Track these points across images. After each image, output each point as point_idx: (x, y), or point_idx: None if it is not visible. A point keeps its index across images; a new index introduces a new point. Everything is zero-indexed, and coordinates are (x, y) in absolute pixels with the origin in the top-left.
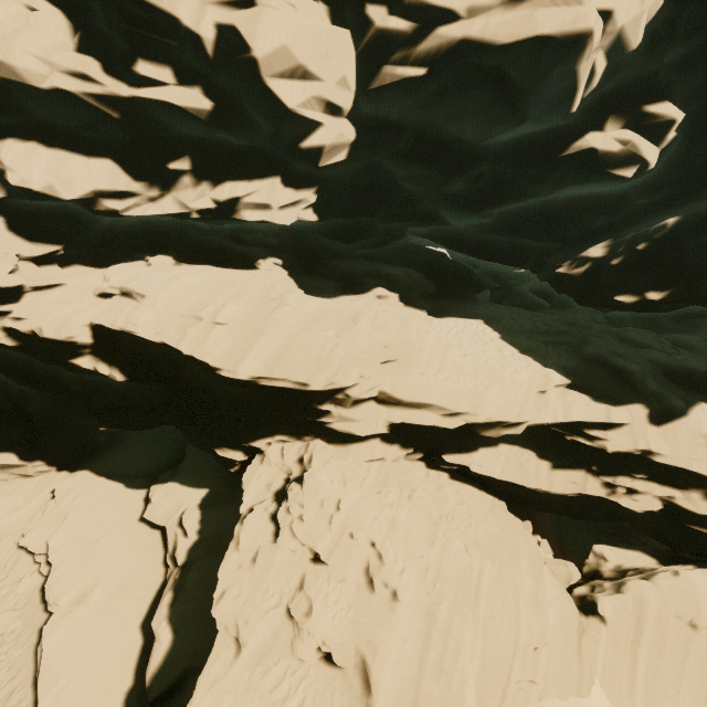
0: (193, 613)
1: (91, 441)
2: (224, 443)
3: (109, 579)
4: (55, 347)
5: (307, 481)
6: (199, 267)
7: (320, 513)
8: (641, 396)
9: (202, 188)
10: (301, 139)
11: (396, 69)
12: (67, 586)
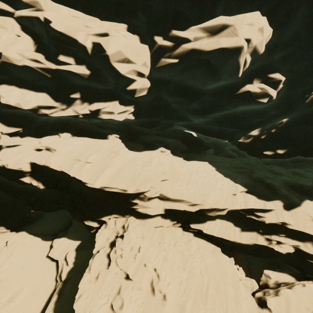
0: (66, 307)
1: (28, 217)
2: (89, 218)
3: (27, 288)
4: (13, 172)
5: (125, 237)
6: (82, 138)
7: (130, 253)
8: (279, 196)
9: (84, 105)
10: (127, 86)
11: (166, 59)
12: (6, 291)
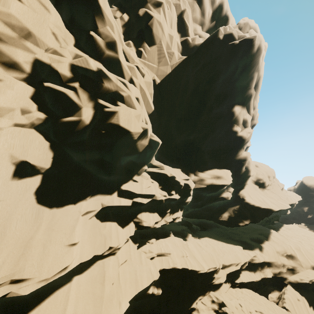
0: None
1: None
2: (180, 313)
3: None
4: None
5: (227, 303)
6: (162, 240)
7: (239, 311)
8: (254, 246)
9: (171, 215)
10: (186, 200)
11: (199, 185)
12: None
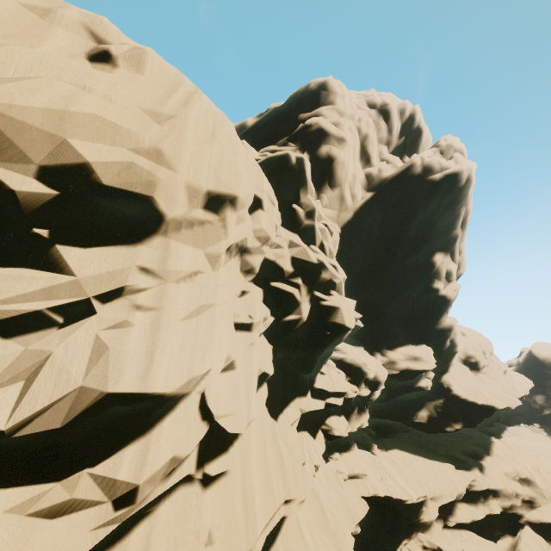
0: None
1: None
2: None
3: None
4: None
5: (446, 549)
6: (347, 454)
7: None
8: (470, 464)
9: (358, 418)
10: (373, 394)
11: (389, 370)
12: None
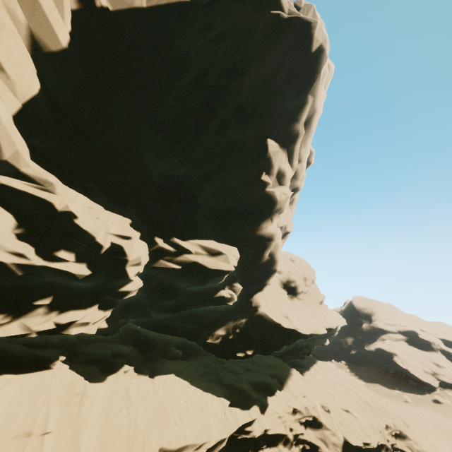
0: None
1: None
2: None
3: None
4: None
5: None
6: (3, 379)
7: None
8: (253, 400)
9: (51, 315)
10: (120, 287)
11: (167, 262)
12: None
